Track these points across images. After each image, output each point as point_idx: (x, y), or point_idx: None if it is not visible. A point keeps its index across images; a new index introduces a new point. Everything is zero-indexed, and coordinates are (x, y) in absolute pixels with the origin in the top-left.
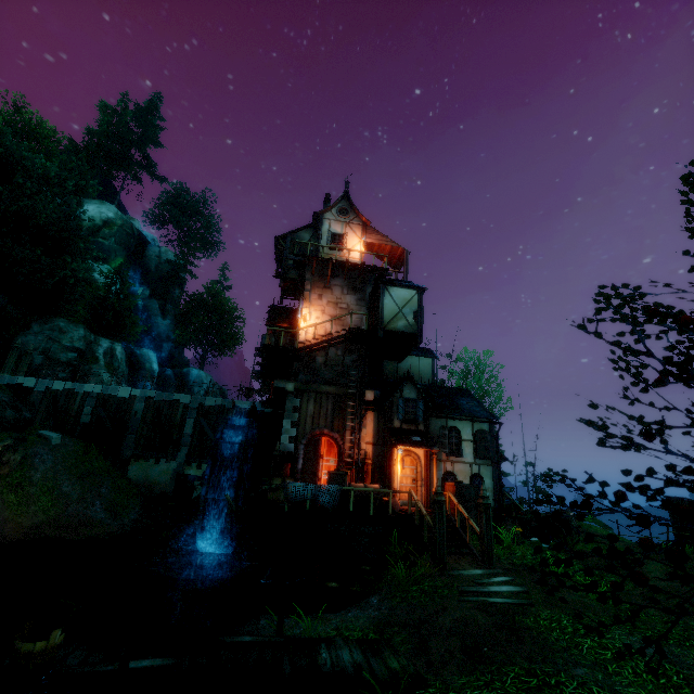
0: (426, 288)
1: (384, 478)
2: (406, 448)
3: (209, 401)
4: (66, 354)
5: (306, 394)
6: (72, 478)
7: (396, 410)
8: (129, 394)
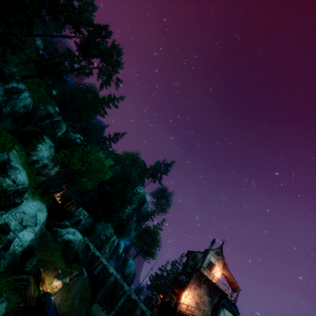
0: None
1: None
2: None
3: (133, 295)
4: (103, 236)
5: None
6: (79, 297)
7: None
8: (112, 271)
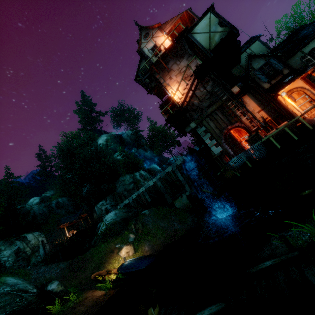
0: (212, 3)
1: (287, 119)
2: (286, 91)
3: (178, 162)
4: (130, 186)
5: (204, 121)
6: (161, 220)
7: (258, 80)
8: (152, 182)
